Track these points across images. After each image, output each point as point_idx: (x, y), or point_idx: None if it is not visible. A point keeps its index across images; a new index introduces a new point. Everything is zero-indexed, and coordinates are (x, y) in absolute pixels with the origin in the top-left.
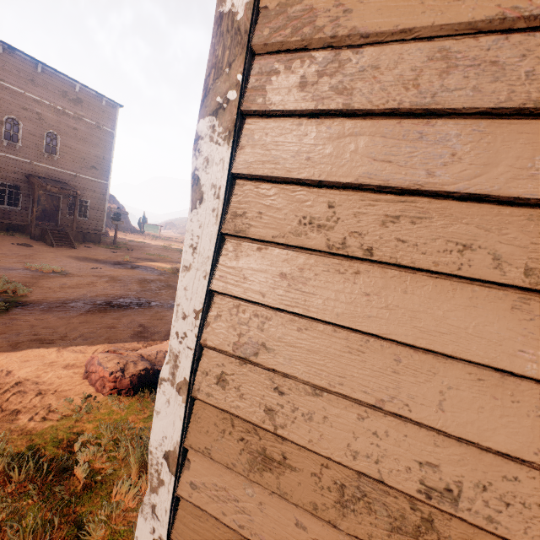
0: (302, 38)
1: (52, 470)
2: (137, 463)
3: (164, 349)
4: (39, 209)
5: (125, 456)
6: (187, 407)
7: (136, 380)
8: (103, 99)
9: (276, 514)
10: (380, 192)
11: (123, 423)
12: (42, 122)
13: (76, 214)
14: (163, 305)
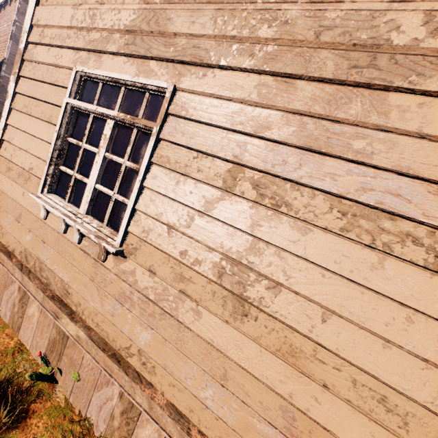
0: (31, 59)
1: None
2: None
3: None
4: None
5: None
6: None
7: None
8: None
9: (9, 184)
10: (36, 100)
11: None
12: None
13: None
14: None
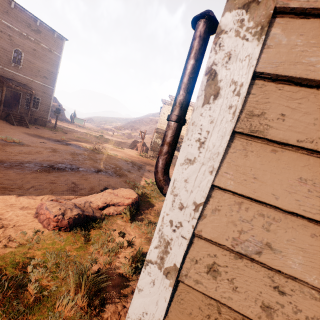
0: None
1: (11, 286)
2: (75, 284)
3: (89, 200)
4: (5, 100)
5: (64, 276)
6: (173, 289)
7: (72, 221)
8: (55, 33)
9: None
10: None
11: (62, 251)
12: (12, 42)
13: (31, 106)
14: (87, 170)
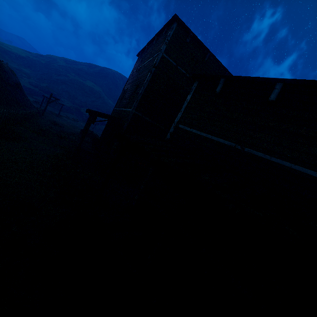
0: None
1: None
2: None
3: None
4: None
5: None
6: None
7: None
8: None
9: None
10: None
11: None
12: None
13: None
14: None
